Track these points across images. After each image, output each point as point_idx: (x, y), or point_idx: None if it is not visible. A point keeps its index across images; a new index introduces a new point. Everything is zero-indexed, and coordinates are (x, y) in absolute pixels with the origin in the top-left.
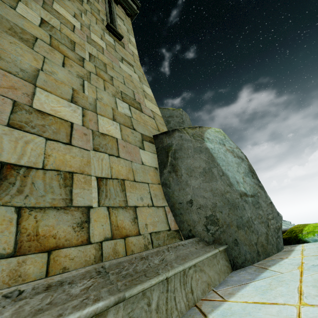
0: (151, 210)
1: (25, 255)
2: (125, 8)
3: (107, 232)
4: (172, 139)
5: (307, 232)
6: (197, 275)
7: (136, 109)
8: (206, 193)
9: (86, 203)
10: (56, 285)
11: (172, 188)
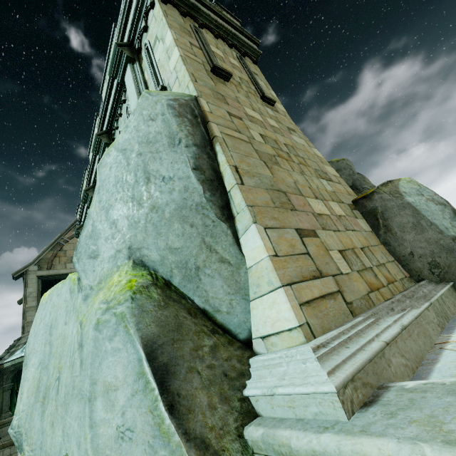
0: (390, 265)
1: (374, 291)
2: (251, 56)
3: (385, 280)
4: (374, 203)
5: None
6: (446, 299)
7: (329, 181)
8: (422, 243)
9: (368, 265)
10: (399, 301)
11: (392, 245)
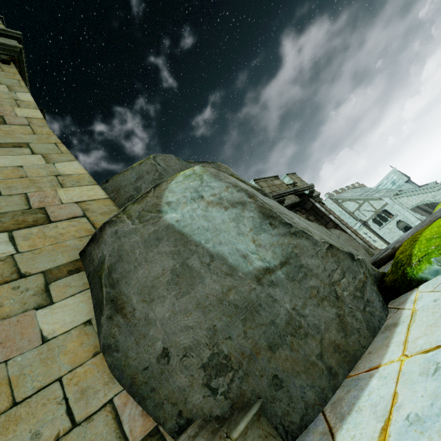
0: None
1: None
2: None
3: None
4: (102, 248)
5: (418, 259)
6: None
7: (31, 226)
8: (190, 316)
9: None
10: None
11: (123, 347)
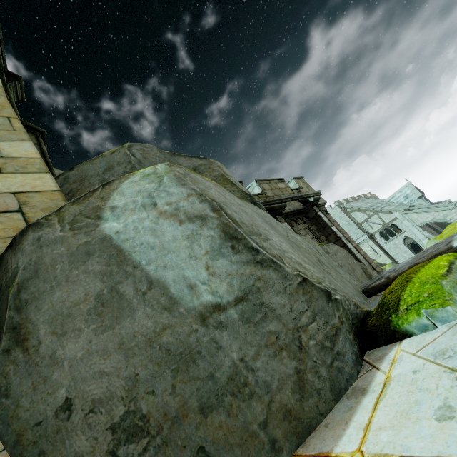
0: None
1: None
2: None
3: None
4: (17, 258)
5: (407, 306)
6: None
7: None
8: (108, 358)
9: None
10: None
11: (15, 392)
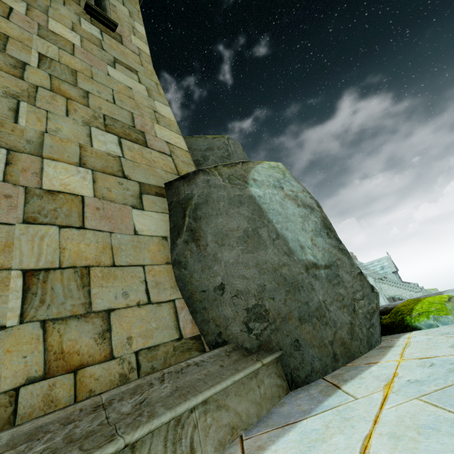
0: (144, 312)
1: None
2: None
3: (35, 367)
4: (192, 188)
5: (418, 313)
6: (208, 418)
7: (134, 142)
8: (249, 269)
9: None
10: None
11: (190, 268)
